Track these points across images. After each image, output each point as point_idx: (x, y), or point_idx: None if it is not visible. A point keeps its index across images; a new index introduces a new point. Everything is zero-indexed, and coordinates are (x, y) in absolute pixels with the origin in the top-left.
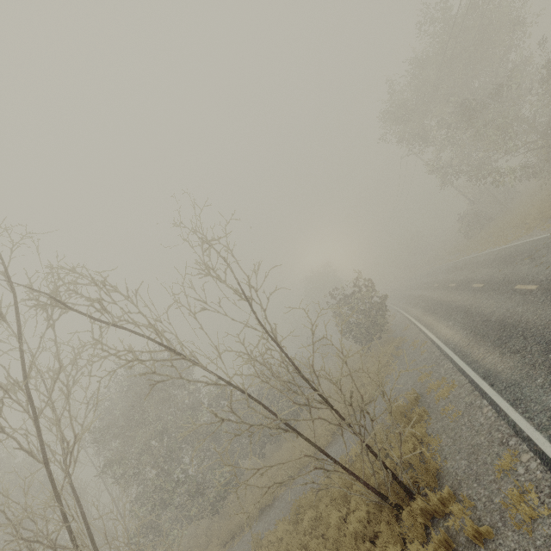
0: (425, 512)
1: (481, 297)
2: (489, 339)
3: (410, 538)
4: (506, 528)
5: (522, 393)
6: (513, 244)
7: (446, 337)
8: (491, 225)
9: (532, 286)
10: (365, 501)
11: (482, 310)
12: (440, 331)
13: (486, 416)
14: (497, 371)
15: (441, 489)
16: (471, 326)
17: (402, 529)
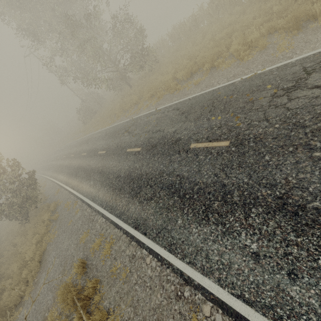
0: None
1: (107, 160)
2: (126, 191)
3: None
4: None
5: (173, 237)
6: (113, 125)
7: (92, 195)
8: (96, 116)
9: (137, 148)
10: None
11: (112, 169)
12: (86, 191)
13: (152, 267)
14: (143, 219)
15: None
16: (108, 183)
17: None
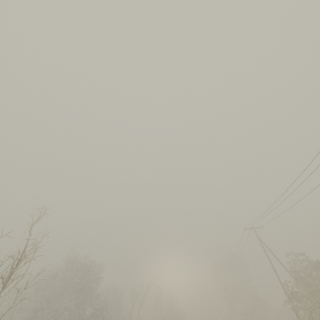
0: None
1: None
2: None
3: None
4: None
5: None
6: None
7: None
8: None
9: None
10: None
11: None
12: None
13: None
14: None
15: None
16: None
17: None
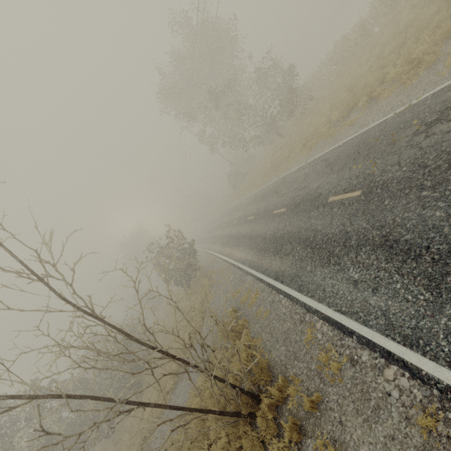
0: (271, 406)
1: (256, 224)
2: (270, 251)
3: (268, 439)
4: (326, 386)
5: (302, 281)
6: (263, 187)
7: (242, 258)
8: (246, 178)
9: (283, 209)
10: (221, 423)
11: (259, 233)
12: (237, 256)
13: (286, 306)
14: (282, 271)
15: (275, 379)
16: (256, 246)
17: (259, 434)
